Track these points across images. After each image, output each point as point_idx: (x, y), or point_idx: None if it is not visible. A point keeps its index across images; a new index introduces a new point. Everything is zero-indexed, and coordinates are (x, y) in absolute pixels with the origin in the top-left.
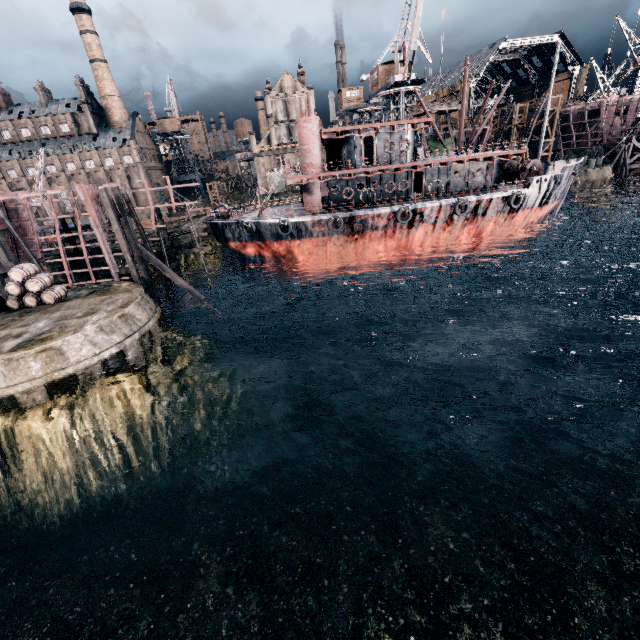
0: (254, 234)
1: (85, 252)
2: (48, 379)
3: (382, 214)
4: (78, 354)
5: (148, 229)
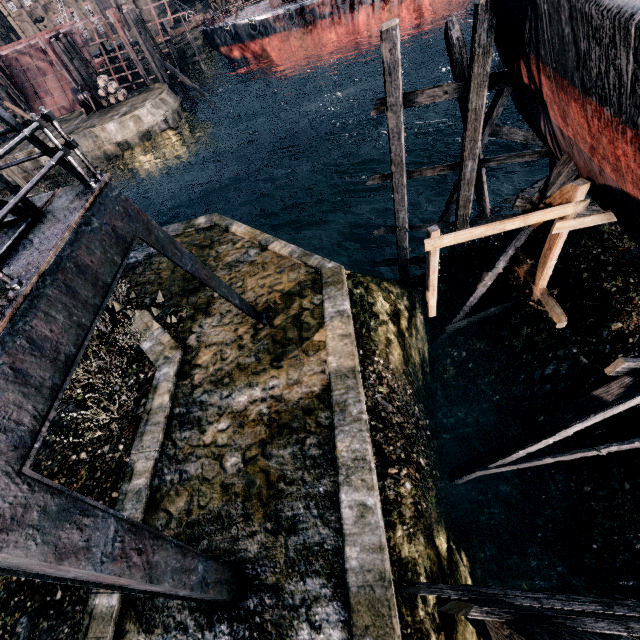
0: (234, 37)
1: (125, 69)
2: (138, 132)
3: (325, 1)
4: (147, 119)
5: (160, 46)
